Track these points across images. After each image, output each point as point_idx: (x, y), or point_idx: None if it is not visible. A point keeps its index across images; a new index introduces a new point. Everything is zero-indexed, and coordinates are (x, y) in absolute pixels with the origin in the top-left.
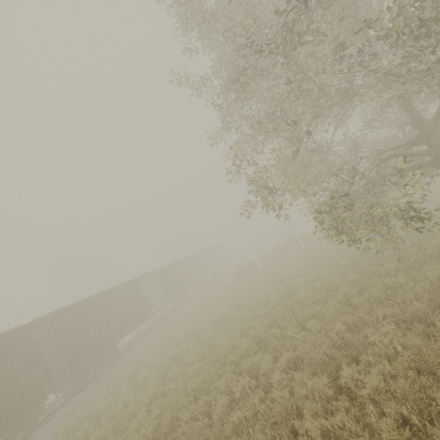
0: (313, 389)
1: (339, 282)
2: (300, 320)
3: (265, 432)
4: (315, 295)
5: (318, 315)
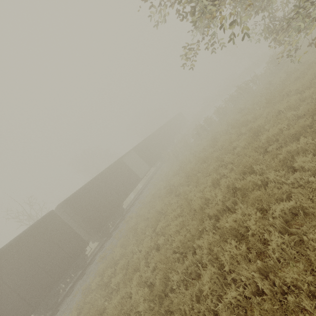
0: None
1: None
2: (284, 160)
3: None
4: (296, 127)
5: (308, 148)
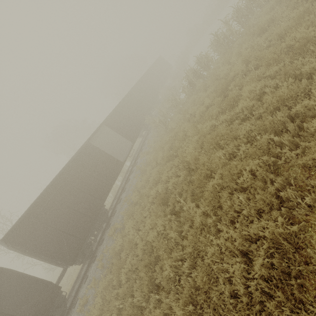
0: None
1: None
2: None
3: None
4: None
5: None
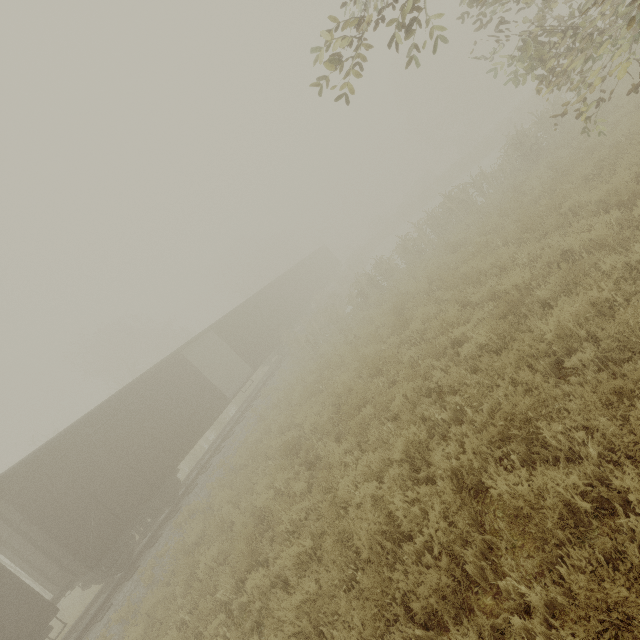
0: None
1: None
2: None
3: None
4: None
5: None
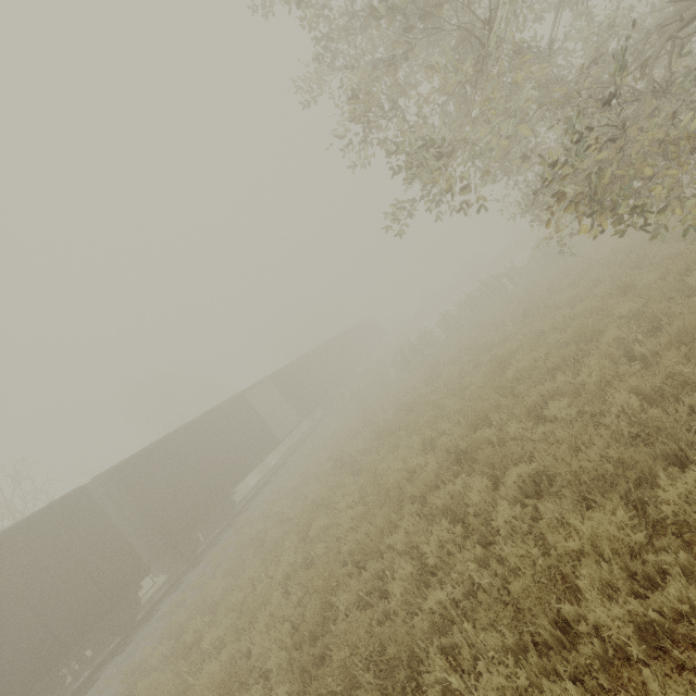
0: (594, 535)
1: (601, 324)
2: (531, 405)
3: (497, 627)
4: (554, 357)
5: (567, 390)
